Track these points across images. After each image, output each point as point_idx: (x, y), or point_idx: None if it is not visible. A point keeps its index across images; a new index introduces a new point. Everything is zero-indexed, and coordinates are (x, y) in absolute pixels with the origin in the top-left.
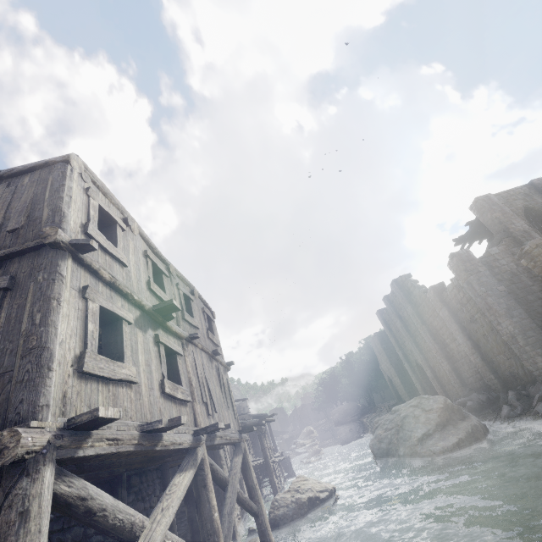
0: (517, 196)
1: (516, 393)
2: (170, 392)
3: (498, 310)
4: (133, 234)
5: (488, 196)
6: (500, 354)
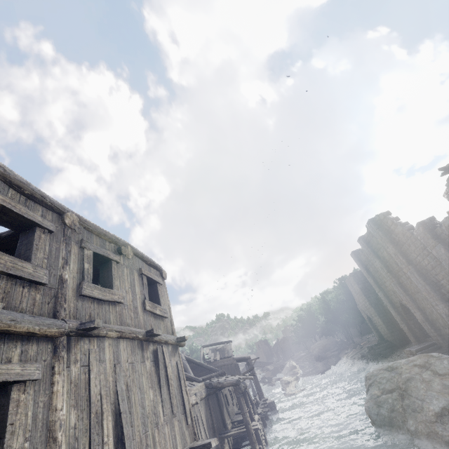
0: None
1: None
2: None
3: None
4: None
5: None
6: None
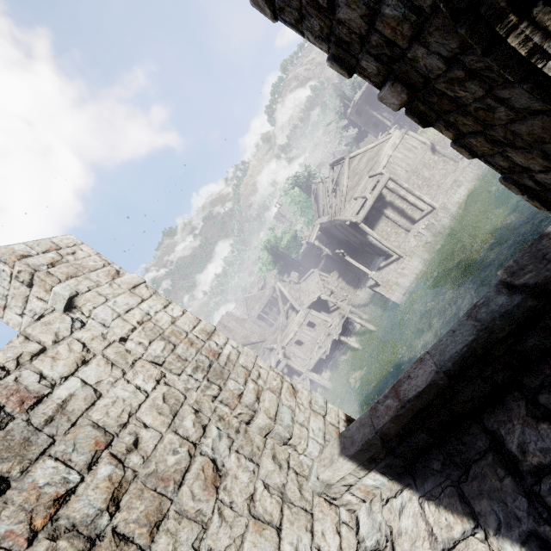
0: None
1: None
2: None
3: None
4: None
5: None
6: None
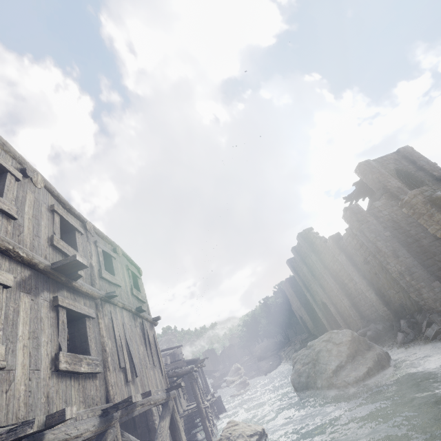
0: (389, 161)
1: (406, 321)
2: (68, 367)
3: (386, 252)
4: (35, 186)
5: (368, 162)
6: (390, 289)
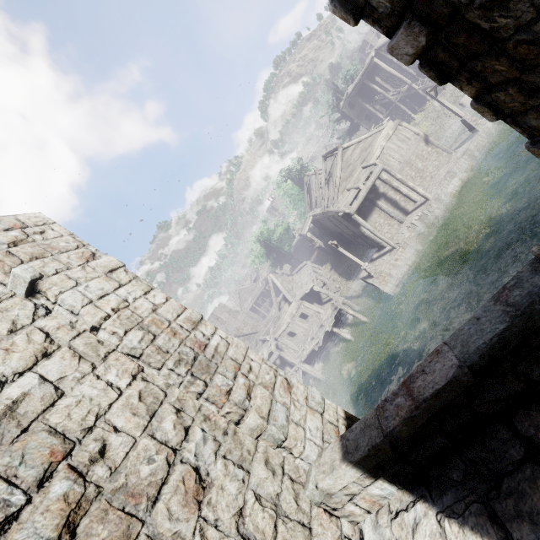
0: None
1: None
2: None
3: None
4: None
5: None
6: None
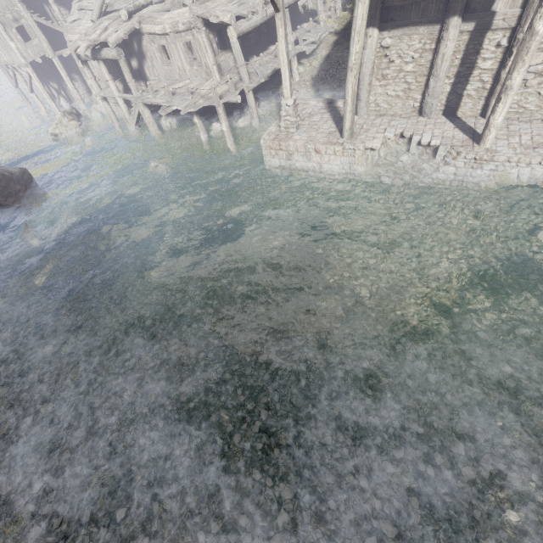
0: None
1: None
2: None
3: None
4: None
5: None
6: None
